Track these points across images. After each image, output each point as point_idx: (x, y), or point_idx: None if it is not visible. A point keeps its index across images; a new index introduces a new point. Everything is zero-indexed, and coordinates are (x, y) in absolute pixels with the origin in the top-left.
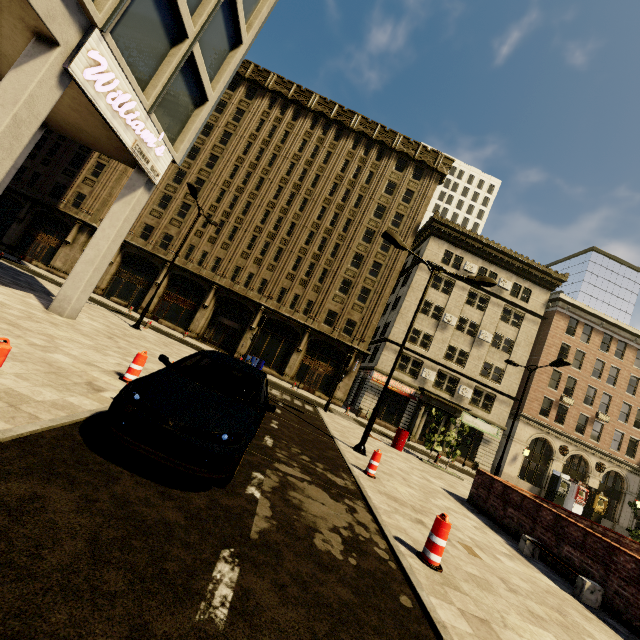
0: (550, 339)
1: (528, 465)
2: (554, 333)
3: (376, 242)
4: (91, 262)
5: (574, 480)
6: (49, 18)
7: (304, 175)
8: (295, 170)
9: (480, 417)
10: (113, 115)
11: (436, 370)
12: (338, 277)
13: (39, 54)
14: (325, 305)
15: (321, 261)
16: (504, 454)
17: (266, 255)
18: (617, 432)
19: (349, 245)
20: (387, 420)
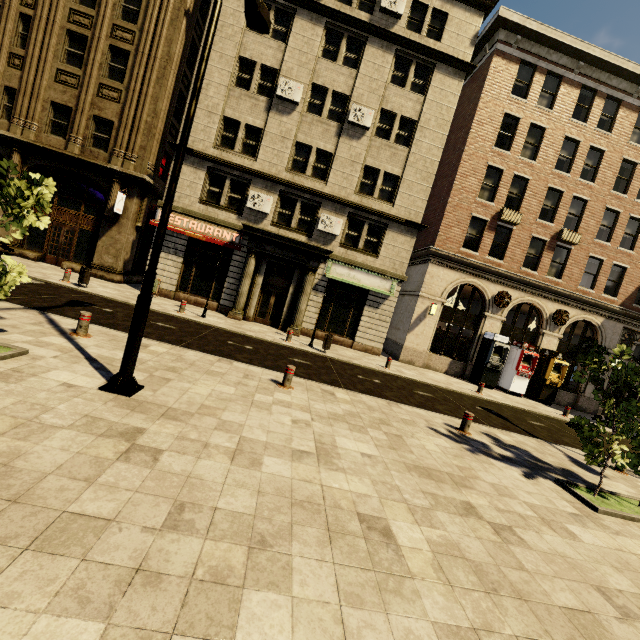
0: (483, 109)
1: (446, 331)
2: (490, 97)
3: None
4: None
5: (517, 342)
6: None
7: None
8: None
9: (360, 265)
10: None
11: (275, 194)
12: (54, 29)
13: None
14: (40, 93)
15: None
16: (408, 320)
17: None
18: (593, 260)
19: None
20: (200, 293)
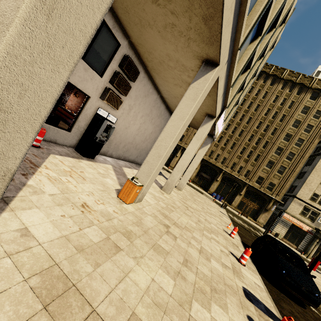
0: None
1: None
2: None
3: (292, 141)
4: (190, 172)
5: None
6: (217, 112)
7: (250, 105)
8: (246, 103)
9: None
10: (217, 128)
11: None
12: (266, 159)
13: (208, 121)
14: (257, 173)
15: (256, 150)
16: None
17: (227, 146)
18: None
19: (274, 142)
20: (290, 241)
